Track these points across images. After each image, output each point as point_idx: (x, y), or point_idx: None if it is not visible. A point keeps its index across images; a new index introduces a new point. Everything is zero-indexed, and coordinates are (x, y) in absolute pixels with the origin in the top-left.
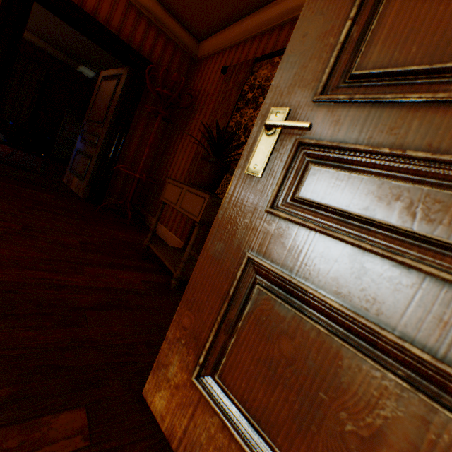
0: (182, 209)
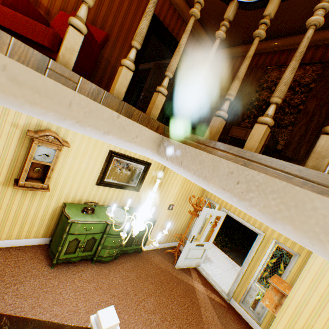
0: None
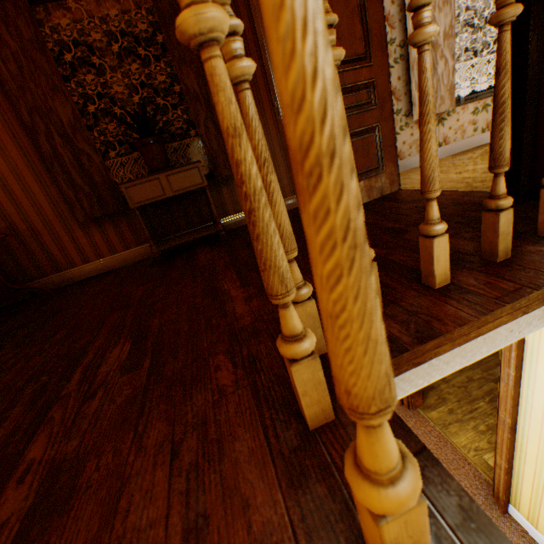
0: (180, 191)
